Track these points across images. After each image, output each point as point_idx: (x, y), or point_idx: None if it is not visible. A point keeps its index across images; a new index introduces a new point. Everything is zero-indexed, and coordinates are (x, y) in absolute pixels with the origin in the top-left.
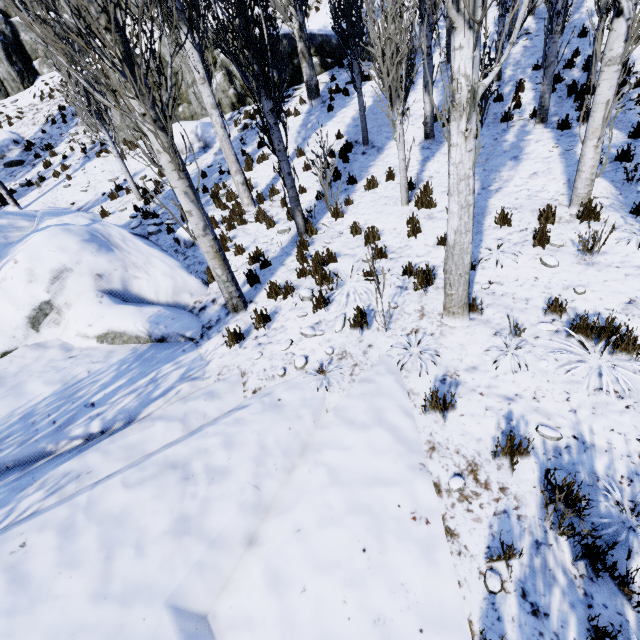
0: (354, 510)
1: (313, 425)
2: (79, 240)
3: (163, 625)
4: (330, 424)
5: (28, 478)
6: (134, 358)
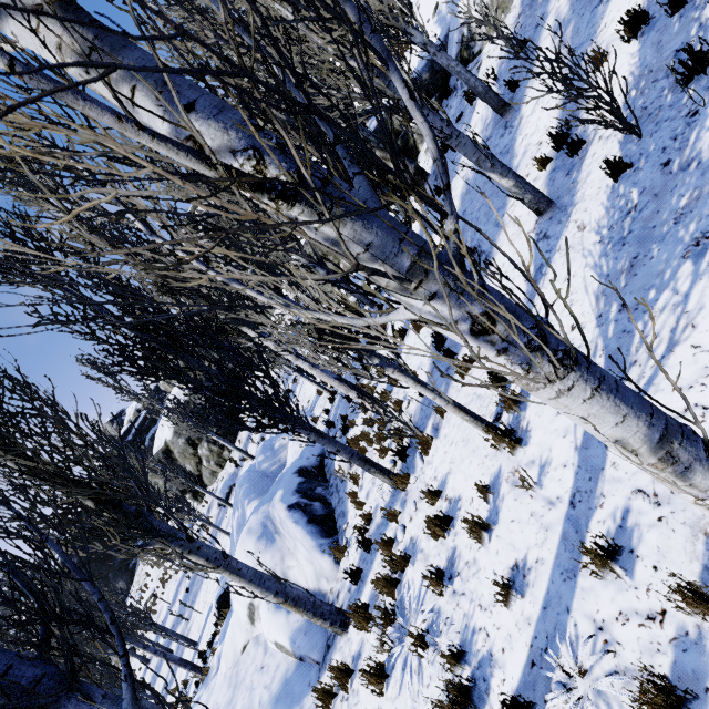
0: None
1: None
2: (255, 540)
3: None
4: None
5: None
6: (283, 687)
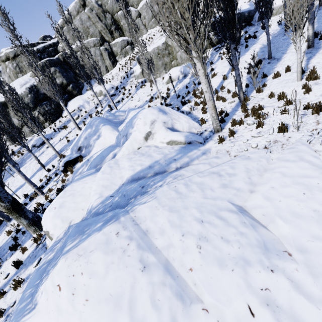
0: (296, 183)
1: (267, 163)
2: (157, 111)
3: (229, 205)
4: (275, 162)
5: (165, 175)
6: (182, 148)
